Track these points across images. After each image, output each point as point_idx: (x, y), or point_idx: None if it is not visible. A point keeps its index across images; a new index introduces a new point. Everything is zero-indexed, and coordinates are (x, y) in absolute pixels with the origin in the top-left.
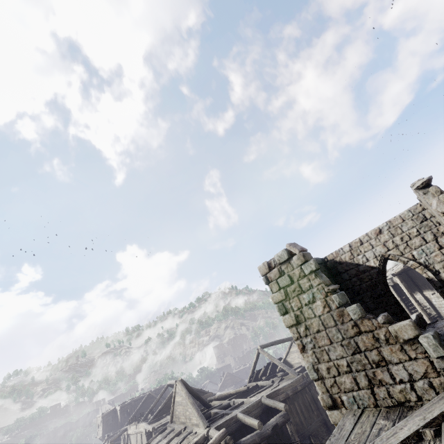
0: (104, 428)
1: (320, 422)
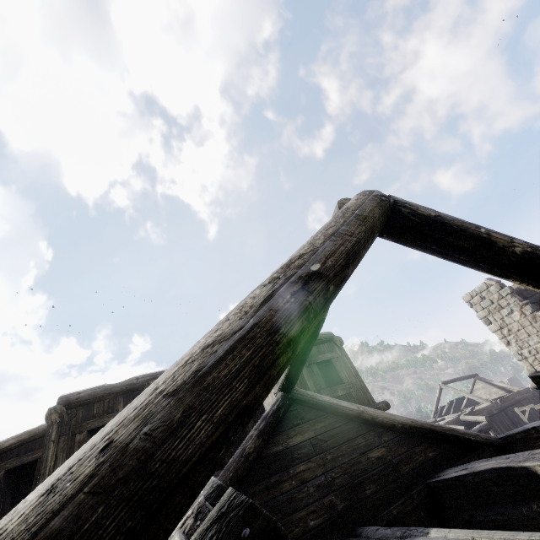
0: None
1: None
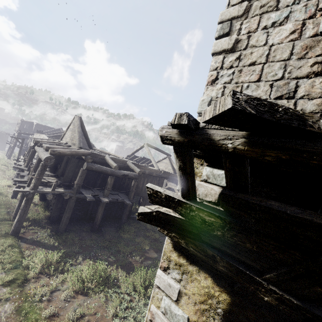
0: (20, 127)
1: None
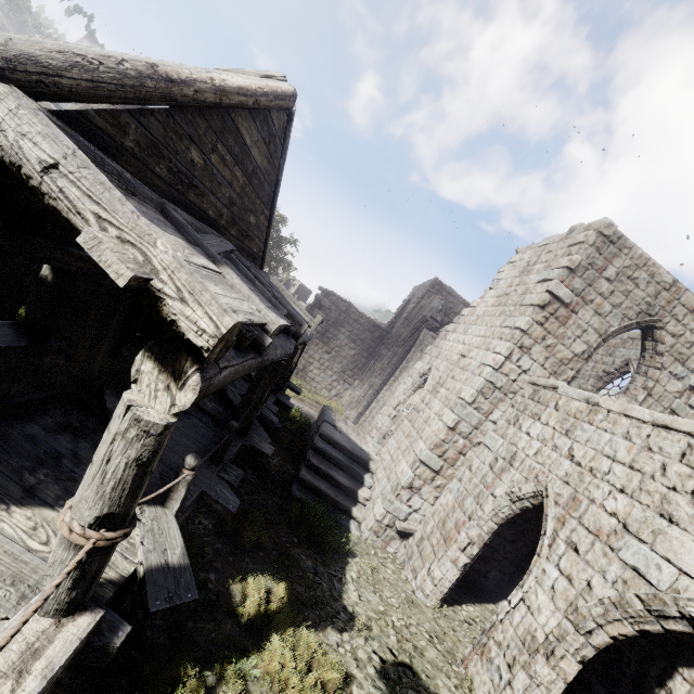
0: None
1: None
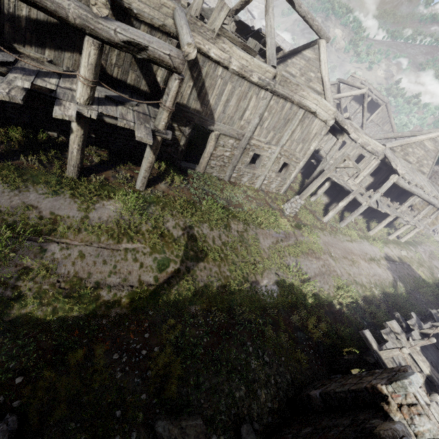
0: None
1: None
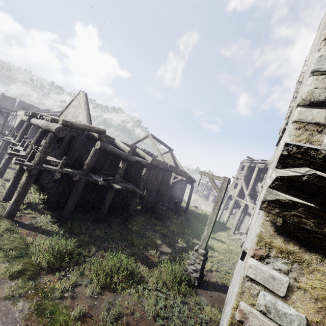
0: None
1: (156, 189)
